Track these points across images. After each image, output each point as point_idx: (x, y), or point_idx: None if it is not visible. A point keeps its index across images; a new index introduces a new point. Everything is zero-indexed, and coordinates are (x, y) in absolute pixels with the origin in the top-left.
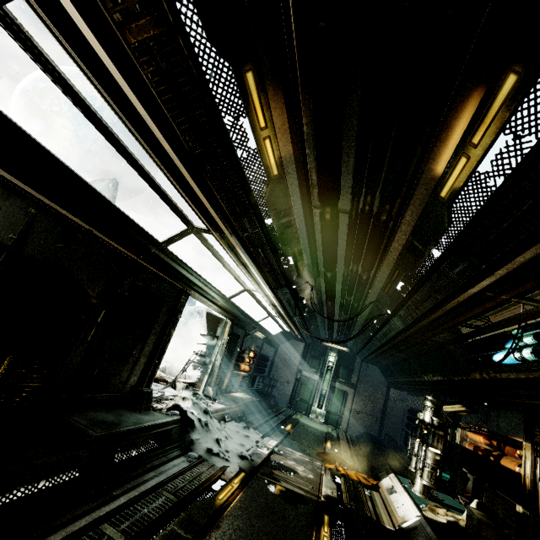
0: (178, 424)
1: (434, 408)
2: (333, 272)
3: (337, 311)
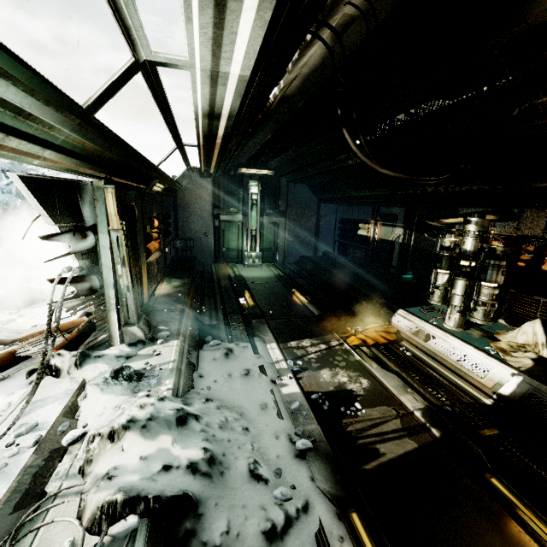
0: None
1: (481, 232)
2: None
3: None
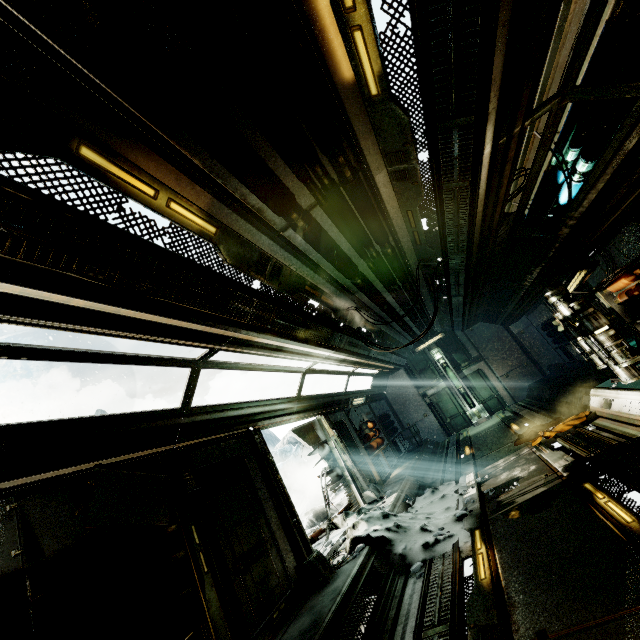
0: (374, 555)
1: (562, 298)
2: (360, 275)
3: (399, 310)
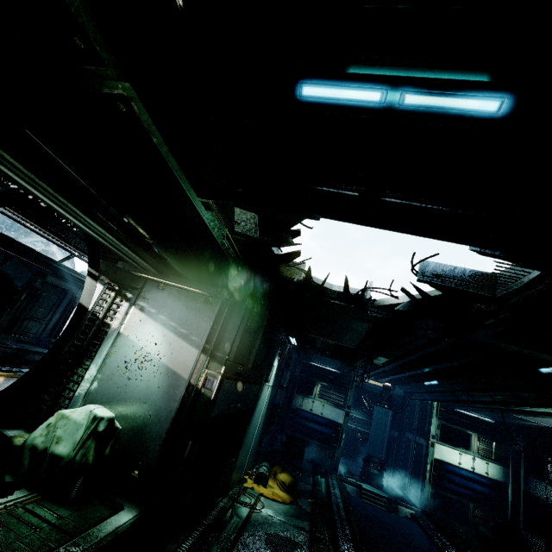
0: None
1: None
2: None
3: None
